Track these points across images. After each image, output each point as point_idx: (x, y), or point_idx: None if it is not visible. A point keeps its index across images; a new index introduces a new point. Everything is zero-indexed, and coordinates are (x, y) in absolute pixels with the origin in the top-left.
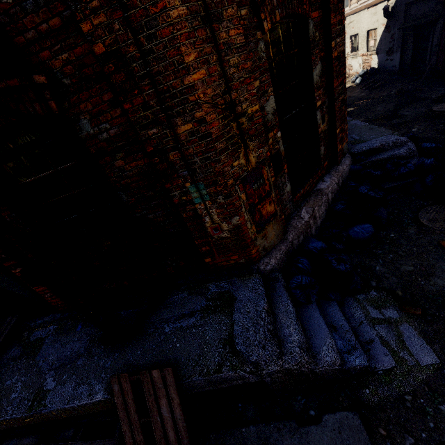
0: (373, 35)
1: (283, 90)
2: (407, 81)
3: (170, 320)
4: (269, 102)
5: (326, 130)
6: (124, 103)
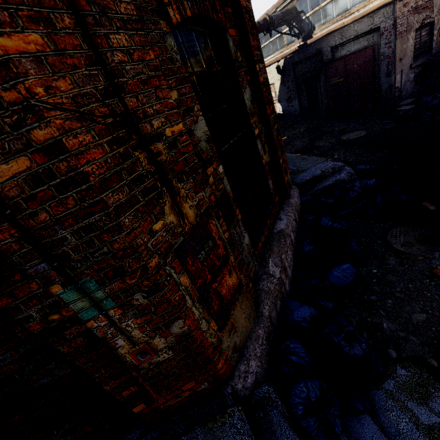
0: (273, 88)
1: (213, 112)
2: (310, 120)
3: None
4: (198, 124)
5: (269, 161)
6: None
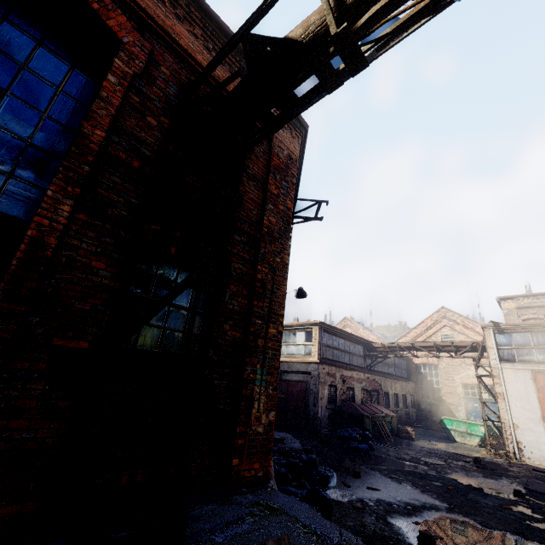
0: None
1: None
2: None
3: (216, 530)
4: None
5: None
6: (254, 300)
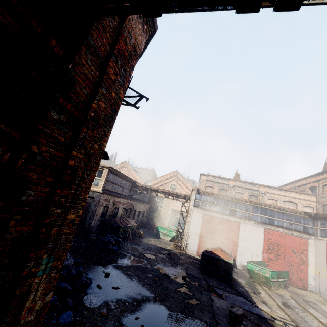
0: None
1: None
2: None
3: None
4: None
5: None
6: (59, 188)
